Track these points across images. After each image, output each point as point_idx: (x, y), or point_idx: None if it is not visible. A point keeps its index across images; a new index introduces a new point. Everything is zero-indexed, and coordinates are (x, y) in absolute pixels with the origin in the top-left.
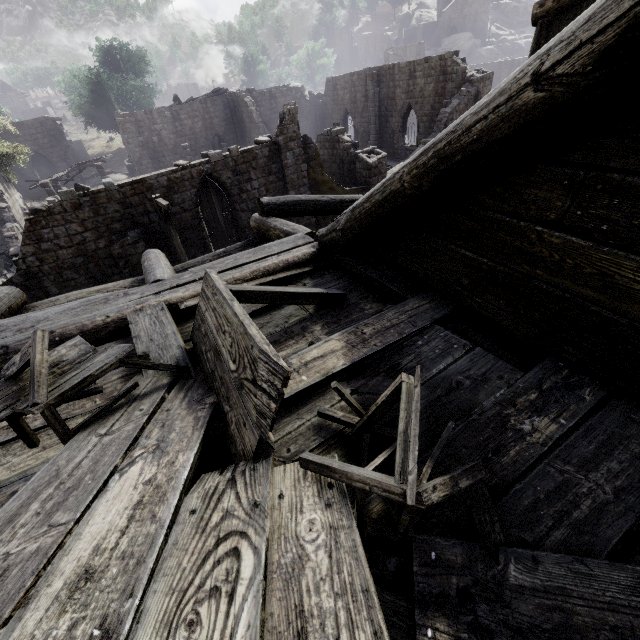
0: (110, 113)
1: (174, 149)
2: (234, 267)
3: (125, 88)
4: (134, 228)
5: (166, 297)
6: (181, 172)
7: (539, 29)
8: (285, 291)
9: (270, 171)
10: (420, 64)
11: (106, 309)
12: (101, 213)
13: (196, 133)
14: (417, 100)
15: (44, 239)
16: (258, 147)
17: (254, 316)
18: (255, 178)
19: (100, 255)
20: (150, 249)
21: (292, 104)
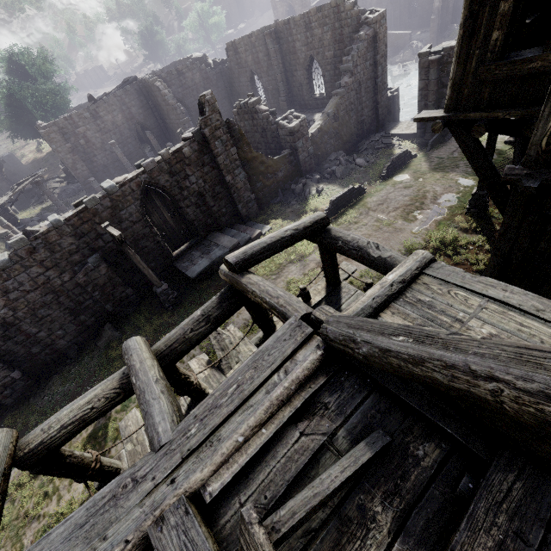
0: (31, 122)
1: (102, 147)
2: (242, 401)
3: (38, 94)
4: (92, 253)
5: (184, 486)
6: (121, 189)
7: None
8: (335, 487)
9: (203, 163)
10: (314, 14)
11: (121, 527)
12: (56, 250)
13: (118, 126)
14: (318, 50)
15: (10, 290)
16: (187, 144)
17: (290, 484)
18: (191, 173)
19: (67, 287)
20: (128, 341)
21: (209, 94)
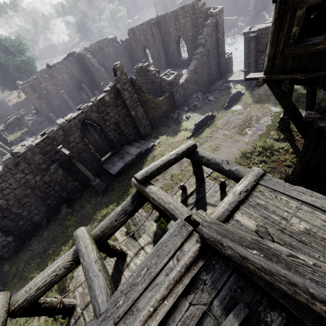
0: (13, 81)
1: (56, 94)
2: (150, 281)
3: (17, 64)
4: (53, 163)
5: None
6: (68, 124)
7: (279, 5)
8: None
9: (117, 105)
10: (179, 11)
11: None
12: (31, 162)
13: (66, 82)
14: (183, 32)
15: (4, 188)
16: (107, 94)
17: None
18: (110, 111)
19: (39, 184)
20: (77, 231)
21: (119, 63)
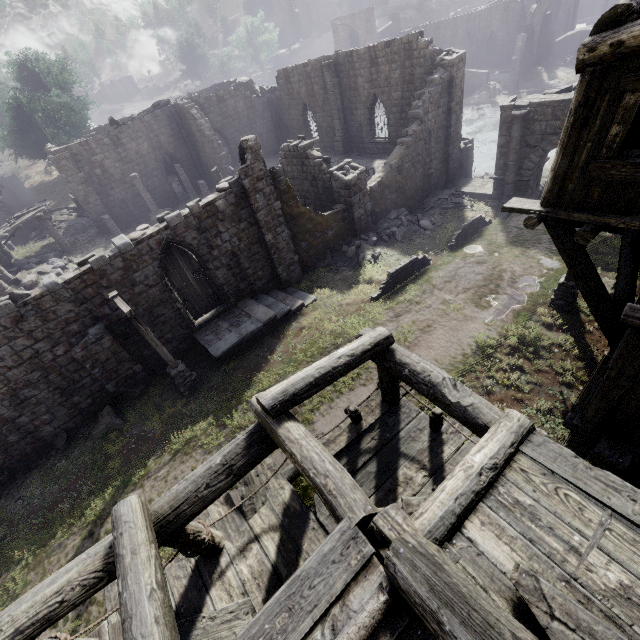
0: (41, 141)
1: (122, 178)
2: None
3: (52, 110)
4: (94, 322)
5: None
6: (137, 247)
7: (588, 79)
8: None
9: (240, 218)
10: (381, 49)
11: None
12: (50, 318)
13: (143, 156)
14: (383, 89)
15: None
16: (221, 196)
17: None
18: (224, 230)
19: (60, 362)
20: (121, 505)
21: (252, 139)
